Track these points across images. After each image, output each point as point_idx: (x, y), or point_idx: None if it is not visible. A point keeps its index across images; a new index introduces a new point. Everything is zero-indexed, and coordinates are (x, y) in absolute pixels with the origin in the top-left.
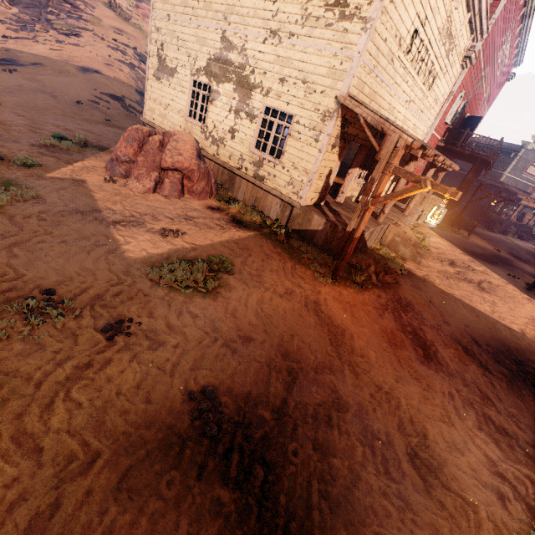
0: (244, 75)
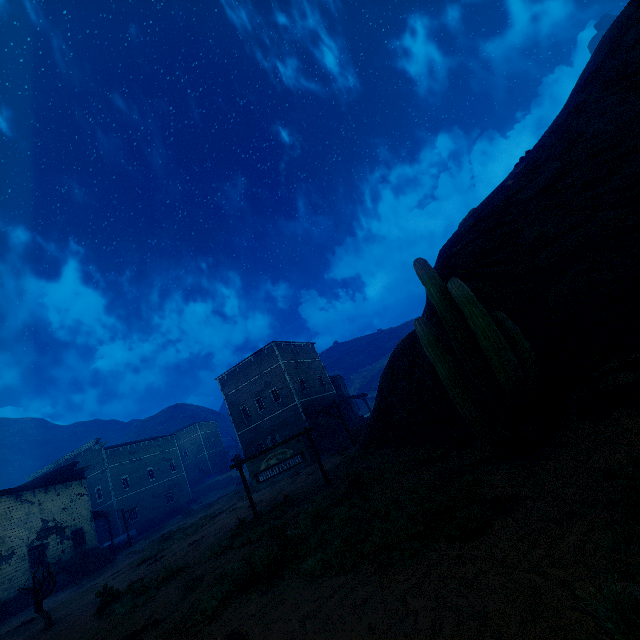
0: (59, 527)
